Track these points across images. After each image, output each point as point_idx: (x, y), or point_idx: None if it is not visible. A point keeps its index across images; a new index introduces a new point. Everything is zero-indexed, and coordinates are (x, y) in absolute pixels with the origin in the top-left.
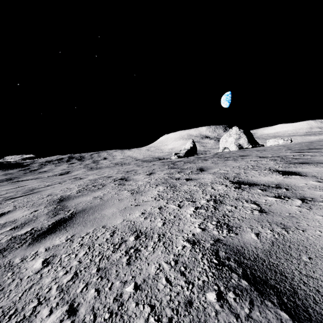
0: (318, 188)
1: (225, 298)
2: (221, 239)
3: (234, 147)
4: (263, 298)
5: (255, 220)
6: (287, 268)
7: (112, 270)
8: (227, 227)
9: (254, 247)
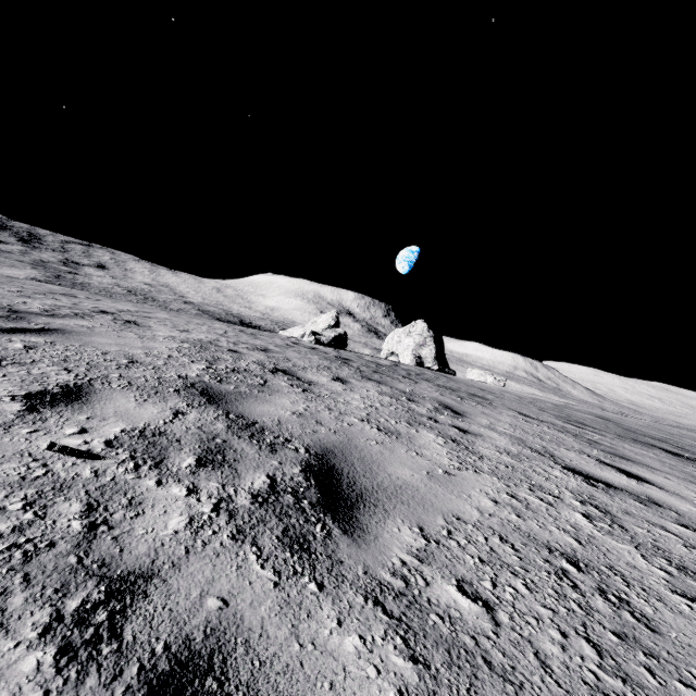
0: None
1: None
2: None
3: (411, 358)
4: None
5: None
6: None
7: (645, 641)
8: None
9: None
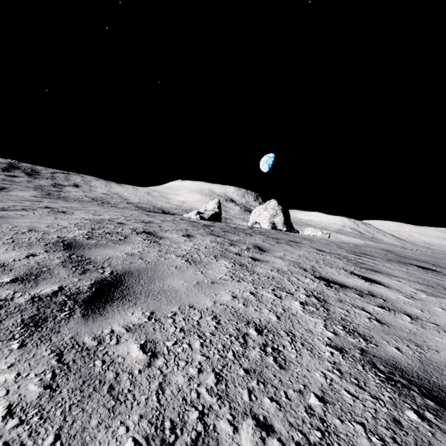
0: (412, 305)
1: (426, 417)
2: (365, 349)
3: (268, 224)
4: None
5: (382, 332)
6: None
7: (267, 374)
8: (360, 336)
9: (407, 363)
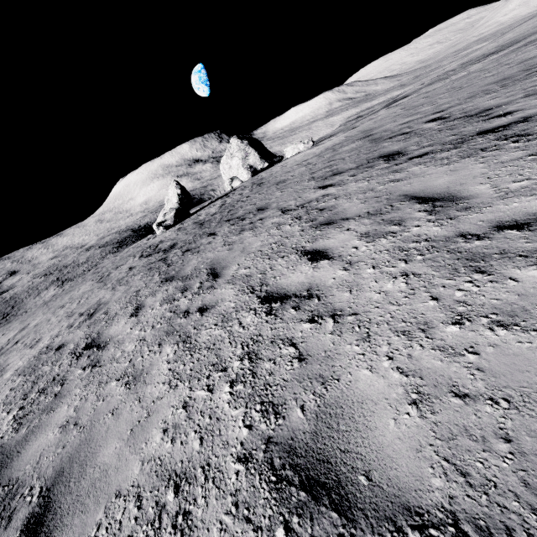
0: (345, 285)
1: (292, 526)
2: (271, 436)
3: (245, 172)
4: (318, 505)
5: (297, 381)
6: (331, 450)
7: None
8: (273, 410)
9: (302, 433)
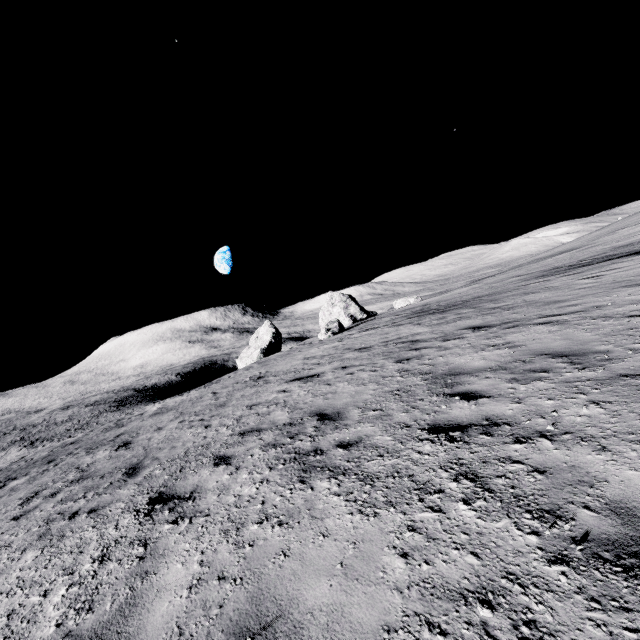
0: None
1: None
2: None
3: (347, 319)
4: None
5: None
6: None
7: None
8: None
9: None
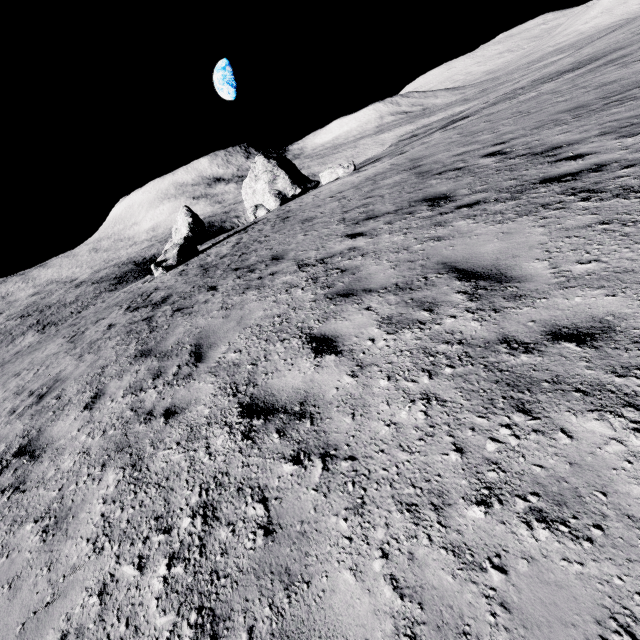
0: (348, 403)
1: None
2: None
3: (272, 200)
4: None
5: (254, 575)
6: None
7: None
8: (212, 627)
9: None
